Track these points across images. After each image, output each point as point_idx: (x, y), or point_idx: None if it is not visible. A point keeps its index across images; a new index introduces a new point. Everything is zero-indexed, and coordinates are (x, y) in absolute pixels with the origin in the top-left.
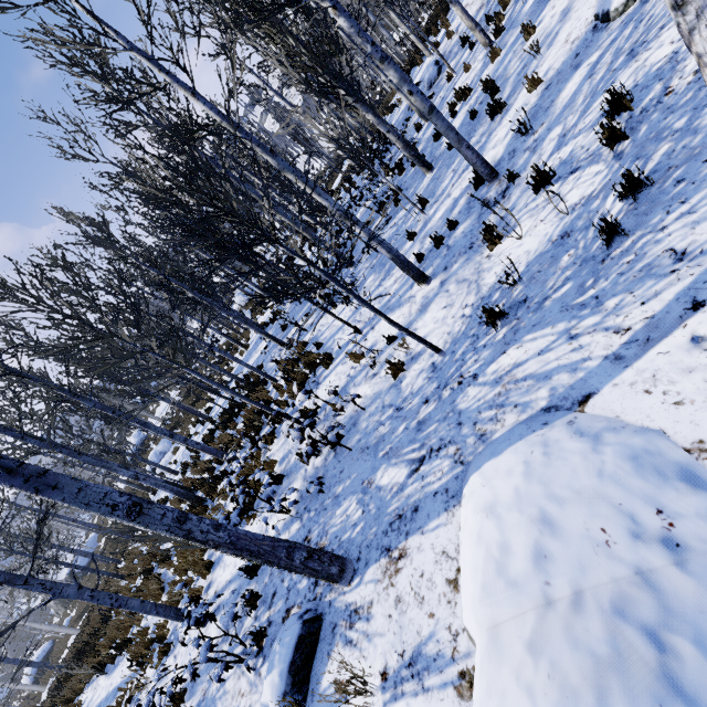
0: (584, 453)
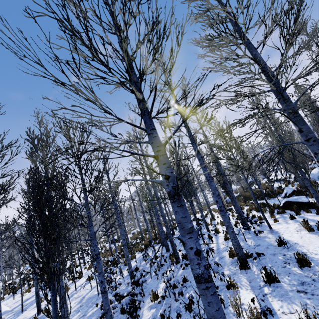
0: None
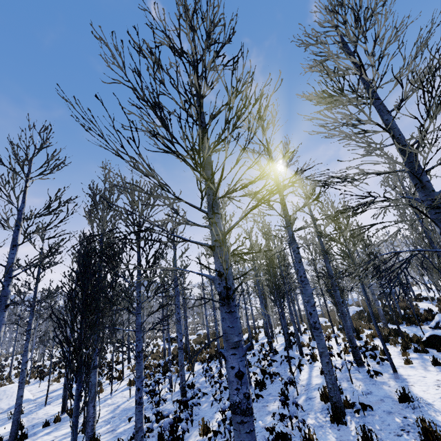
0: (2, 406)
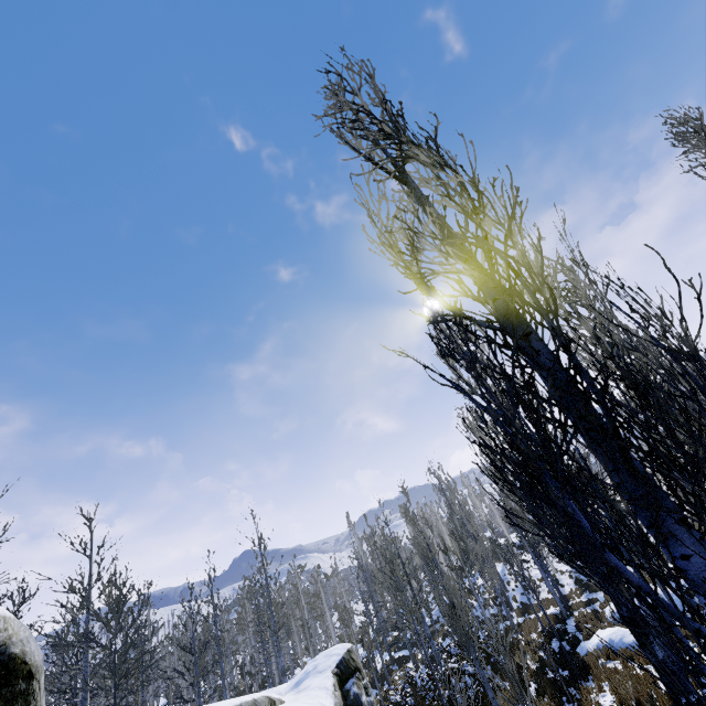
0: None
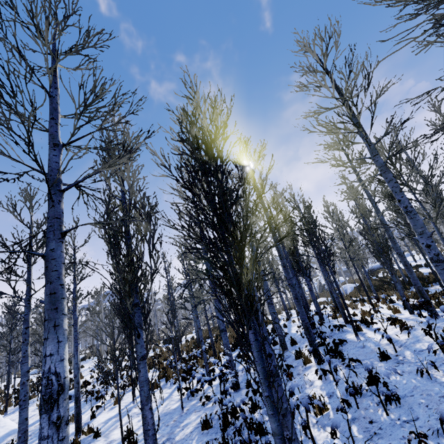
0: None
